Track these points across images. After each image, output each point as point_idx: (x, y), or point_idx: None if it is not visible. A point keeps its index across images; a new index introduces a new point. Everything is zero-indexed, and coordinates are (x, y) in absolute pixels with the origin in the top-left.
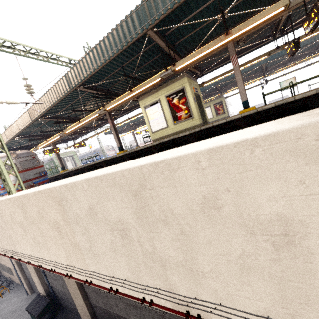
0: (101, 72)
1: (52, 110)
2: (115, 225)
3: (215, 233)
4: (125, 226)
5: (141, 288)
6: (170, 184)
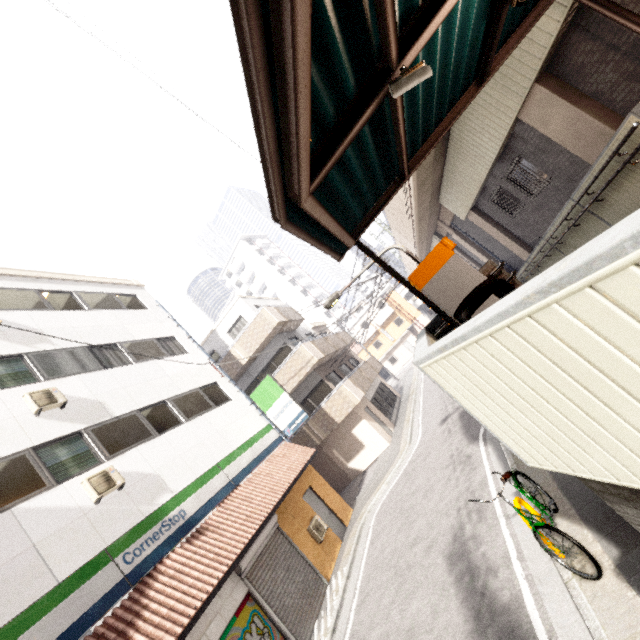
0: None
1: None
2: None
3: None
4: None
5: None
6: None
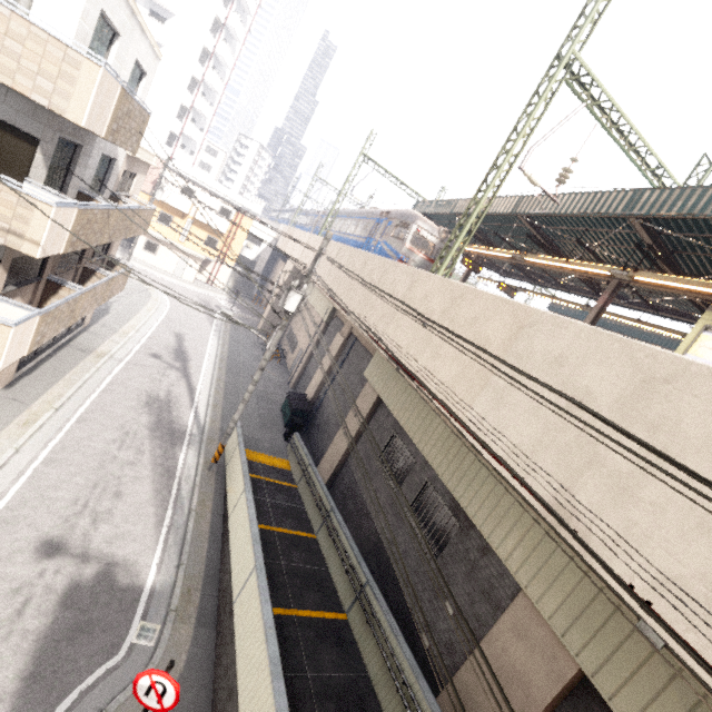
0: (703, 222)
1: (548, 218)
2: (575, 390)
3: (711, 475)
4: (588, 400)
5: (525, 465)
6: (711, 400)
